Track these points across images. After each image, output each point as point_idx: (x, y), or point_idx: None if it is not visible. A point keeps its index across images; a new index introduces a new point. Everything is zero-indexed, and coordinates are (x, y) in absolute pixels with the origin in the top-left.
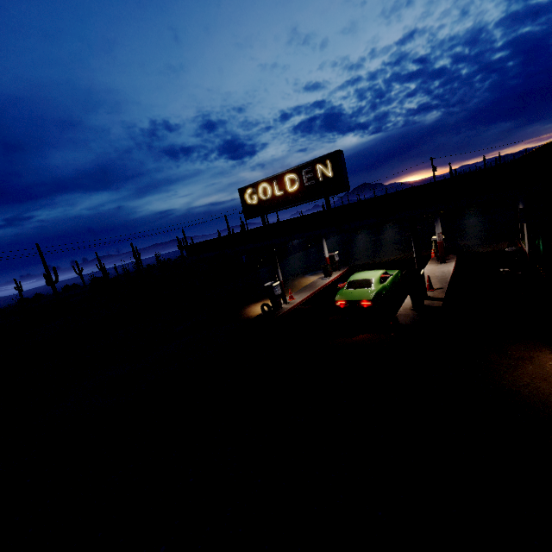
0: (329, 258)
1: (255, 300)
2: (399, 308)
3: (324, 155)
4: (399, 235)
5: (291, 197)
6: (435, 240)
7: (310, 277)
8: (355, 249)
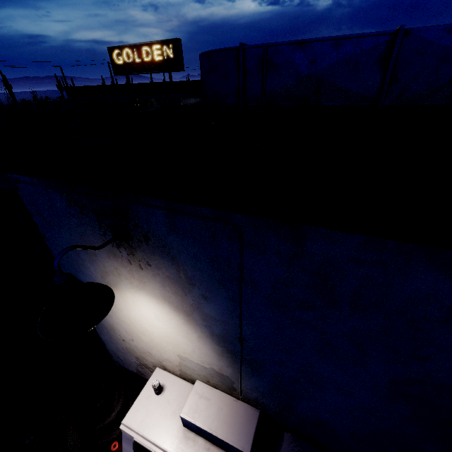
0: None
1: None
2: None
3: (168, 39)
4: None
5: (147, 66)
6: None
7: None
8: None
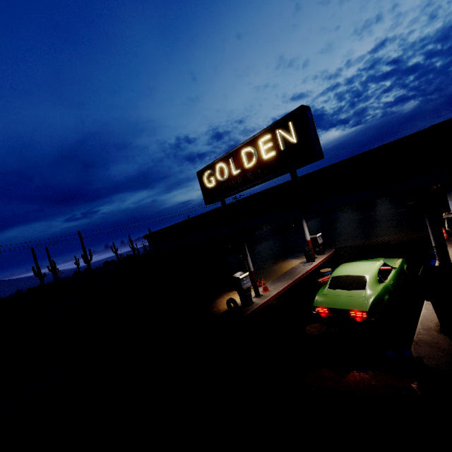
0: (311, 240)
1: (230, 288)
2: (414, 322)
3: (284, 116)
4: (391, 212)
5: (250, 175)
6: (448, 217)
7: (292, 260)
8: (342, 228)
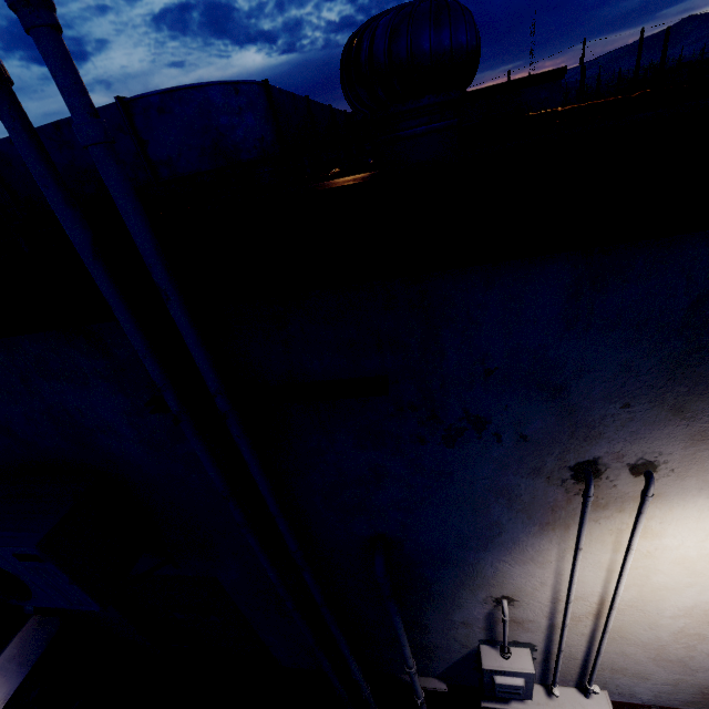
0: None
1: None
2: None
3: None
4: None
5: None
6: None
7: None
8: None
